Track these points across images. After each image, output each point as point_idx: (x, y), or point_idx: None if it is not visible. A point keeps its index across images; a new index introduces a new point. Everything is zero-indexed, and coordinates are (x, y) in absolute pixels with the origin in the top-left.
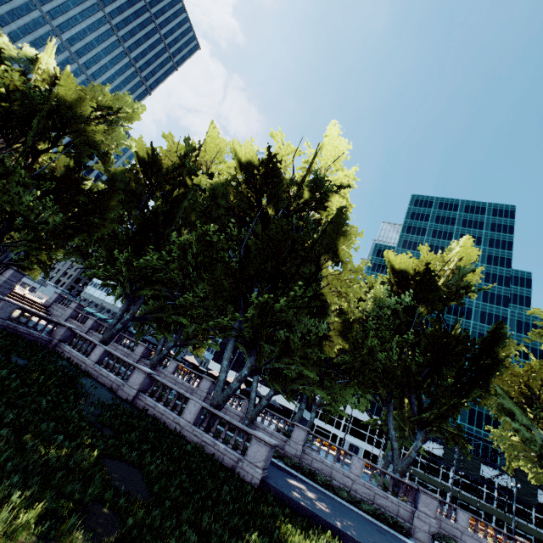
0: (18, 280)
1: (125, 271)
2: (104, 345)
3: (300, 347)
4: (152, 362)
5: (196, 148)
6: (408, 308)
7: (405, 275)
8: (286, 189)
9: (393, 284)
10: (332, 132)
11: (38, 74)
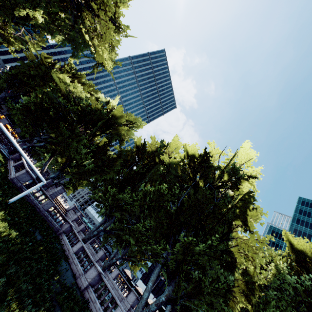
0: (61, 192)
1: (110, 200)
2: (83, 242)
3: (209, 292)
4: (104, 265)
5: (165, 145)
6: (308, 289)
7: (303, 256)
8: (212, 172)
9: (291, 261)
10: (245, 146)
11: (108, 106)
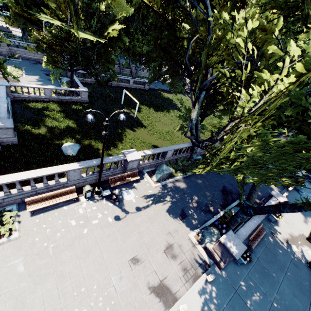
0: None
1: None
2: None
3: None
4: None
5: None
6: None
7: None
8: None
9: None
10: None
11: None
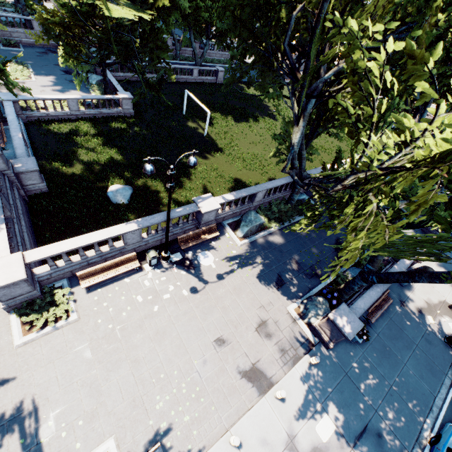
0: None
1: None
2: None
3: None
4: None
5: None
6: None
7: None
8: None
9: None
10: None
11: None
